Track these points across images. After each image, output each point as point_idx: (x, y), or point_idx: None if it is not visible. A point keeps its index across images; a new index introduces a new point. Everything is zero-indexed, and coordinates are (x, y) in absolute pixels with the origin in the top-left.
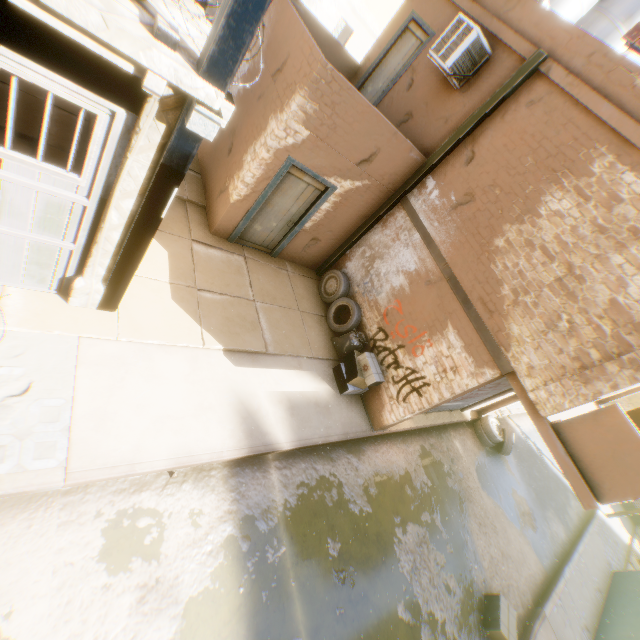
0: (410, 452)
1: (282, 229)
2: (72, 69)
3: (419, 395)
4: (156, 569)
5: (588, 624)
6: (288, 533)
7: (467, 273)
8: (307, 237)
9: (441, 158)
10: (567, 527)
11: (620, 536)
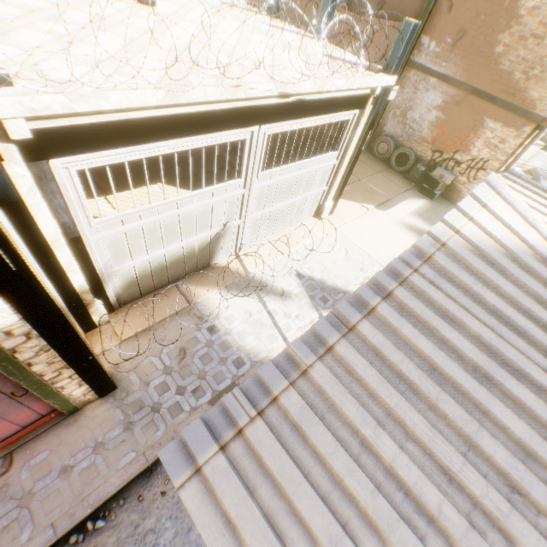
0: None
1: None
2: (352, 106)
3: (483, 170)
4: None
5: None
6: None
7: (483, 82)
8: None
9: (426, 20)
10: None
11: None
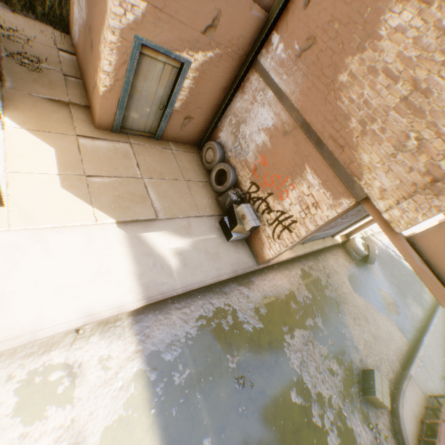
0: (292, 275)
1: (156, 113)
2: None
3: (289, 231)
4: (71, 411)
5: (444, 375)
6: (191, 358)
7: (317, 116)
8: (180, 117)
9: (281, 10)
10: (423, 308)
11: None
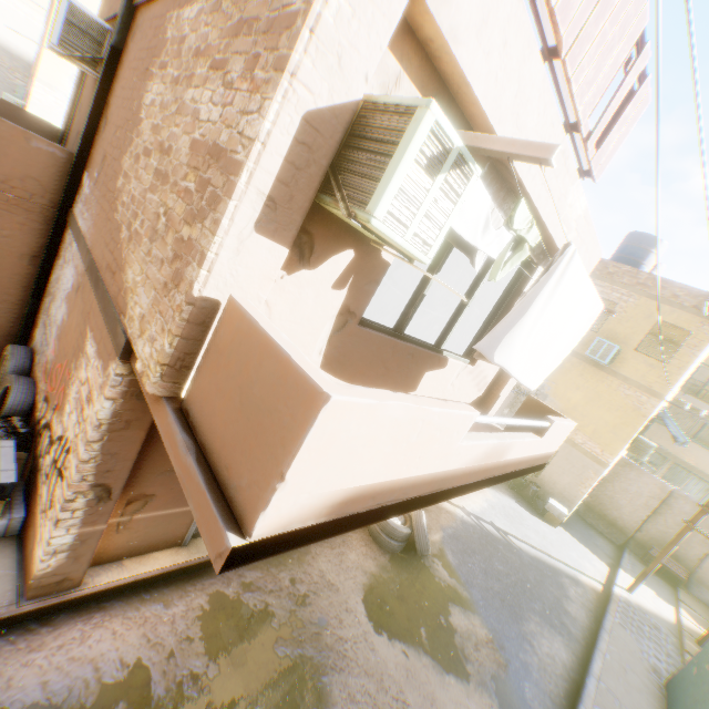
0: (171, 616)
1: None
2: None
3: (63, 479)
4: None
5: None
6: None
7: (102, 245)
8: None
9: (86, 144)
10: (571, 635)
11: (660, 613)
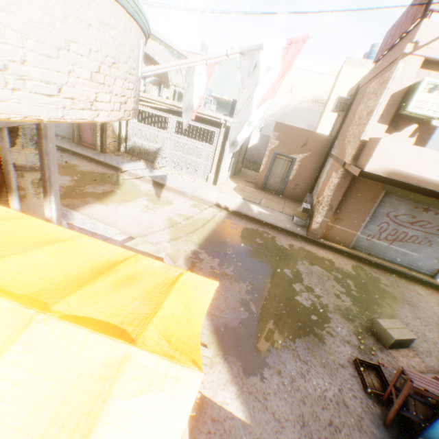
0: (341, 259)
1: (281, 182)
2: (213, 124)
3: (322, 204)
4: (199, 211)
5: None
6: (240, 229)
7: (339, 152)
8: (292, 184)
9: (337, 132)
10: None
11: None
